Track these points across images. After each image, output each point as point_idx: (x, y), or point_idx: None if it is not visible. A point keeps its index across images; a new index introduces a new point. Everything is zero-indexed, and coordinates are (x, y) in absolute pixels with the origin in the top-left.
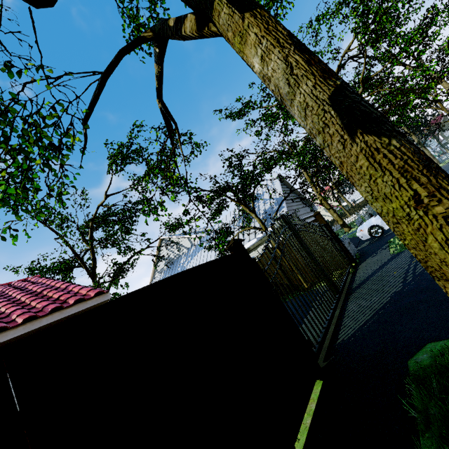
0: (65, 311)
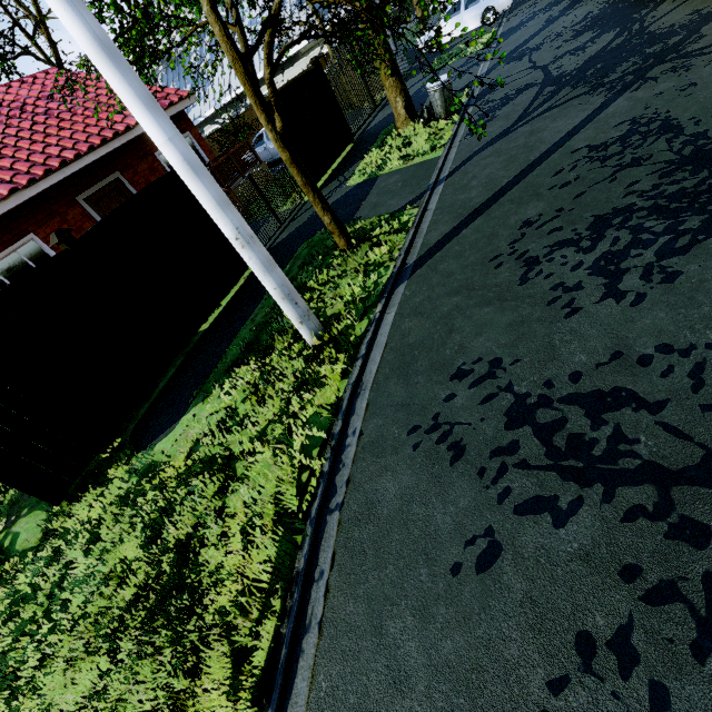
0: (176, 107)
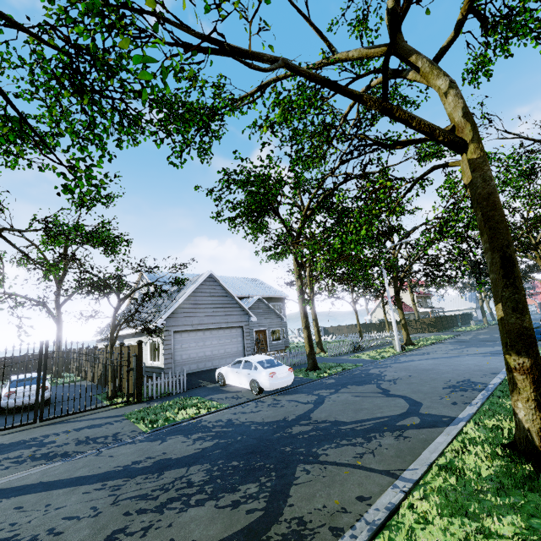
0: None
